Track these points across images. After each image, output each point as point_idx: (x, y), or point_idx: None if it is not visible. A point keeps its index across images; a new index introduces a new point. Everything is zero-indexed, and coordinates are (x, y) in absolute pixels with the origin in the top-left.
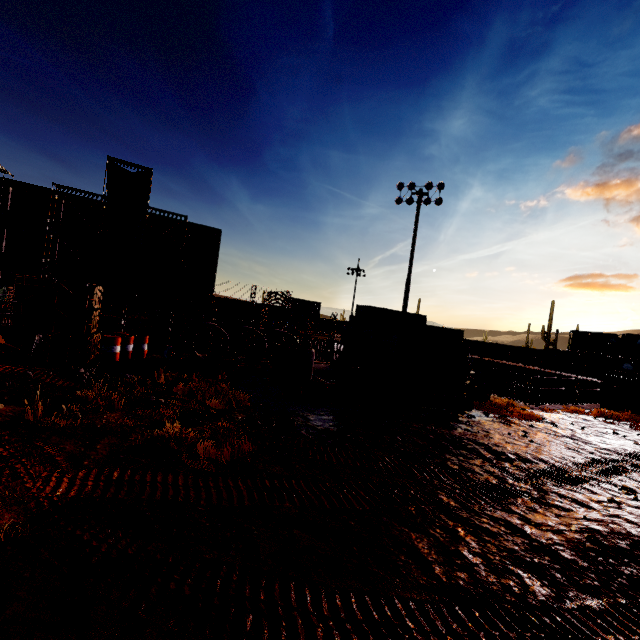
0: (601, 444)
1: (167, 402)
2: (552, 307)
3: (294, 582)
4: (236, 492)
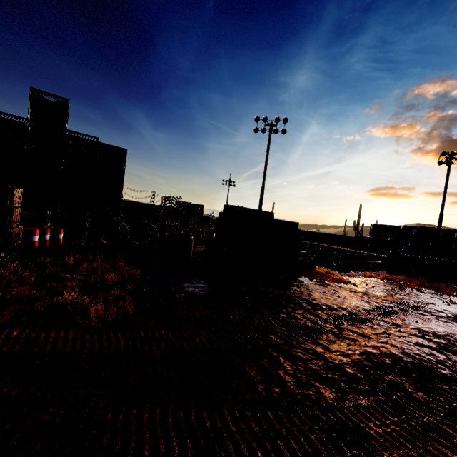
0: (383, 297)
1: (72, 277)
2: (360, 208)
3: (149, 405)
4: (115, 341)
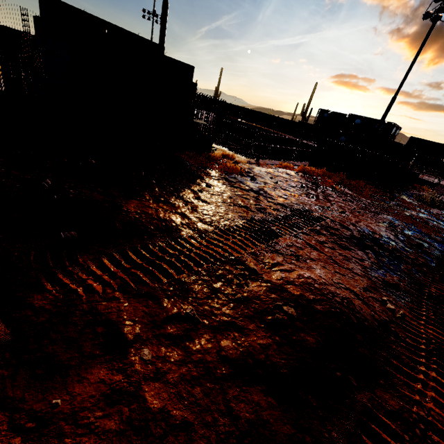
0: (280, 199)
1: None
2: (315, 88)
3: None
4: None
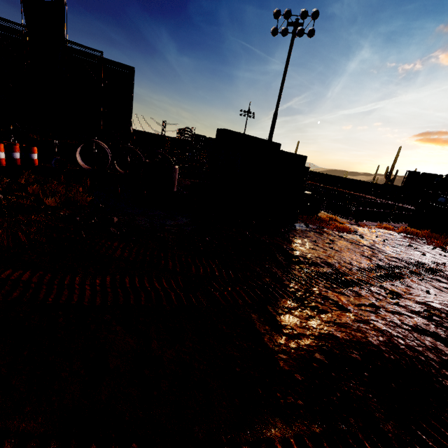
0: (393, 253)
1: (5, 197)
2: (398, 152)
3: None
4: None
